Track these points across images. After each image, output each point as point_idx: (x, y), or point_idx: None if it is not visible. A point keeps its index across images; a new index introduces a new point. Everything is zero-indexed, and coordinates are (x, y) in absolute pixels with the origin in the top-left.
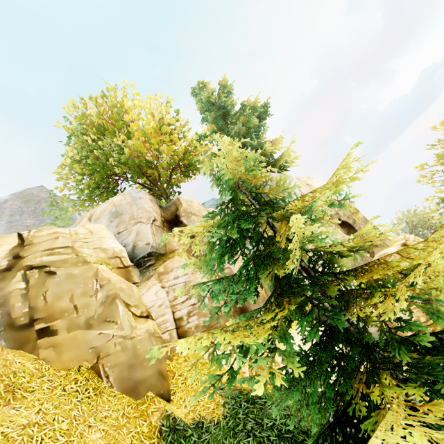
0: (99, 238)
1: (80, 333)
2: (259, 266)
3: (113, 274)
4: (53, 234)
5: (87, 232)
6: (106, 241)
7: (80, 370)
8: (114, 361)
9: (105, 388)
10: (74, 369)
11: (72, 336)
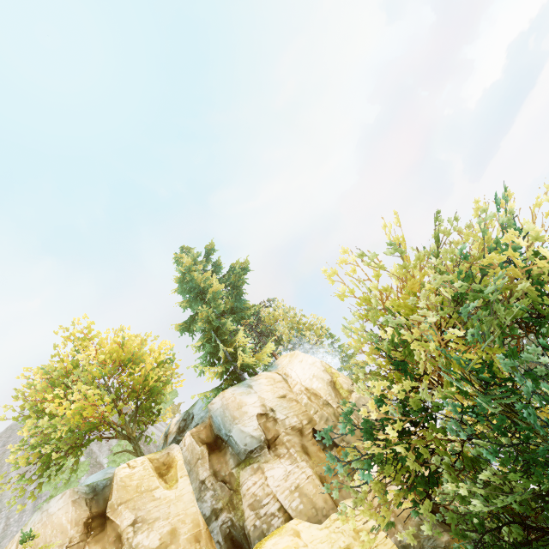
0: None
1: None
2: None
3: None
4: None
5: None
6: None
7: None
8: None
9: None
10: None
11: None
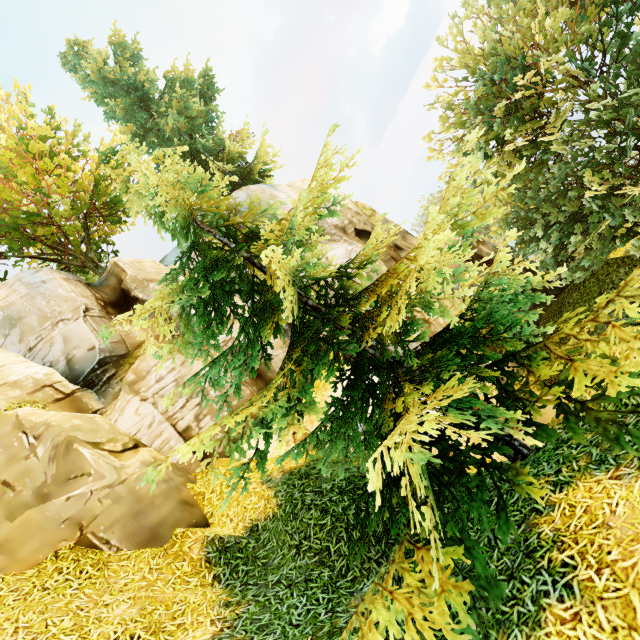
0: None
1: (34, 512)
2: (259, 324)
3: (50, 413)
4: None
5: None
6: (11, 369)
7: (60, 556)
8: (109, 520)
9: (110, 556)
10: (48, 559)
11: (21, 522)
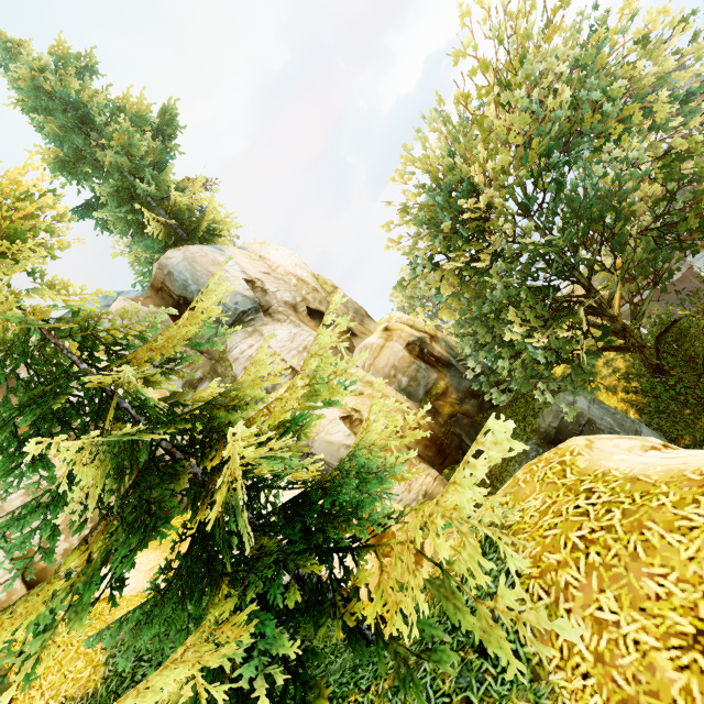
0: None
1: None
2: None
3: None
4: None
5: None
6: None
7: None
8: None
9: None
10: None
11: None
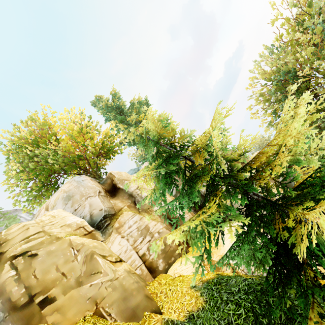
0: (61, 218)
1: (75, 291)
2: (191, 185)
3: (84, 239)
4: (22, 227)
5: (50, 217)
6: (68, 218)
7: (86, 319)
8: (110, 300)
9: (111, 323)
10: (81, 321)
11: (69, 296)
